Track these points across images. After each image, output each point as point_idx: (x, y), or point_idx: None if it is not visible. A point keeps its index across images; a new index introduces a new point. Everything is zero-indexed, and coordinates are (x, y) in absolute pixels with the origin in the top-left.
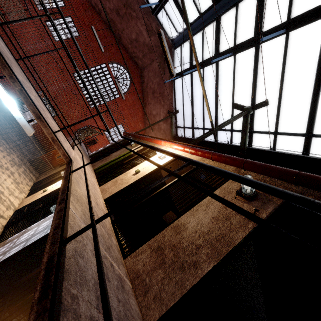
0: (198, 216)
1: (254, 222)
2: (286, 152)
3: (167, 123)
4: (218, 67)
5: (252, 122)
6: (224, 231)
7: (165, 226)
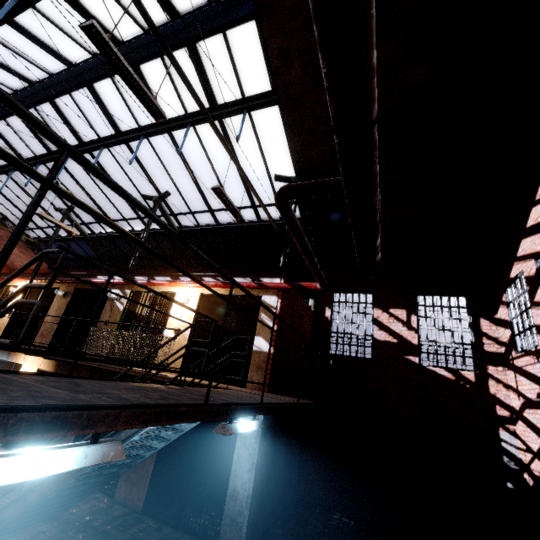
0: (51, 314)
1: (66, 304)
2: (109, 234)
3: (4, 229)
4: (12, 177)
5: (78, 217)
6: (59, 313)
7: (41, 326)
